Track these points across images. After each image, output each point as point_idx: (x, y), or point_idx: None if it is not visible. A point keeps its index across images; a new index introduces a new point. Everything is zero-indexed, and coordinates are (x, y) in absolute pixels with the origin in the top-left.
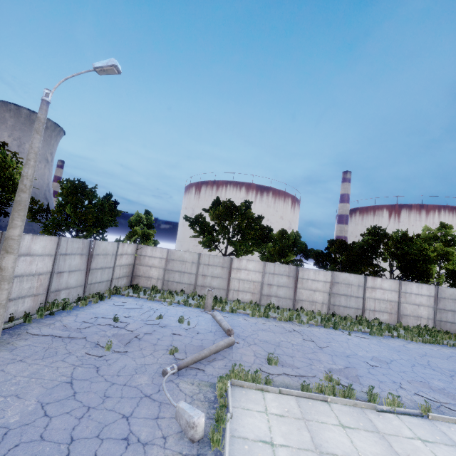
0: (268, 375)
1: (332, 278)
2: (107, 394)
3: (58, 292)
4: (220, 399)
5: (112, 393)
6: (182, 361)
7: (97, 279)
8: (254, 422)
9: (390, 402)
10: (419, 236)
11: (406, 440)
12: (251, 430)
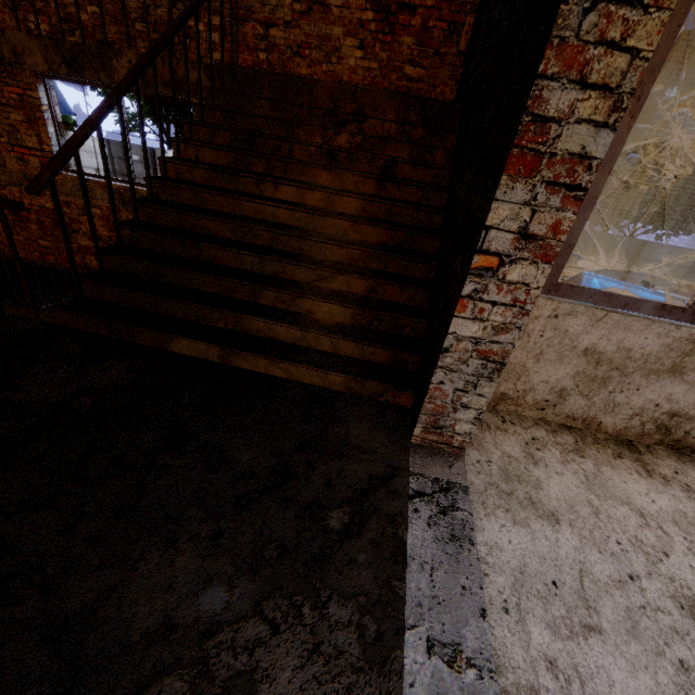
0: None
1: None
2: None
3: None
4: None
5: None
6: None
7: None
8: None
9: None
10: None
11: None
12: None
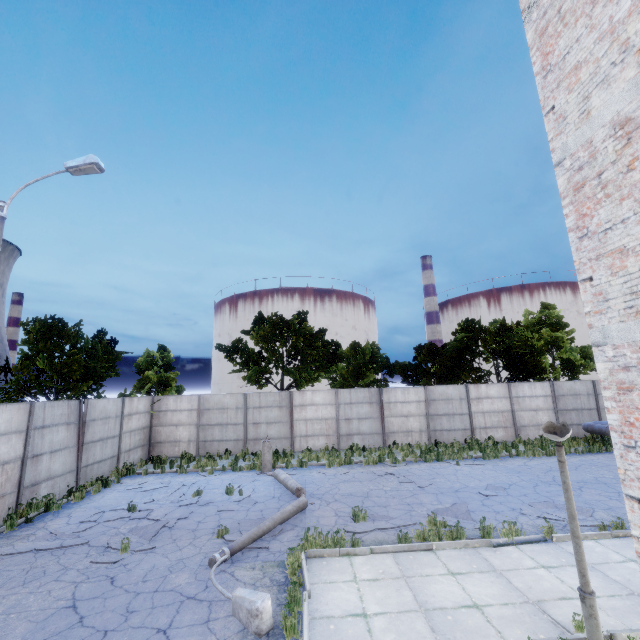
0: (354, 534)
1: (426, 395)
2: (131, 608)
3: (36, 486)
4: (292, 577)
5: (139, 605)
6: (236, 541)
7: (97, 457)
8: (341, 596)
9: (507, 532)
10: (519, 324)
11: (527, 572)
12: (337, 606)
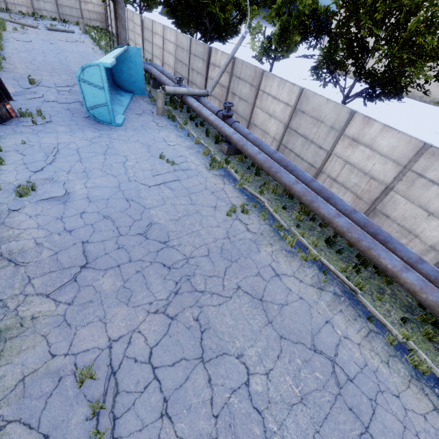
0: (3, 22)
1: (141, 22)
2: None
3: (41, 11)
4: None
5: None
6: (4, 18)
7: (68, 13)
8: None
9: None
10: None
11: None
12: None
